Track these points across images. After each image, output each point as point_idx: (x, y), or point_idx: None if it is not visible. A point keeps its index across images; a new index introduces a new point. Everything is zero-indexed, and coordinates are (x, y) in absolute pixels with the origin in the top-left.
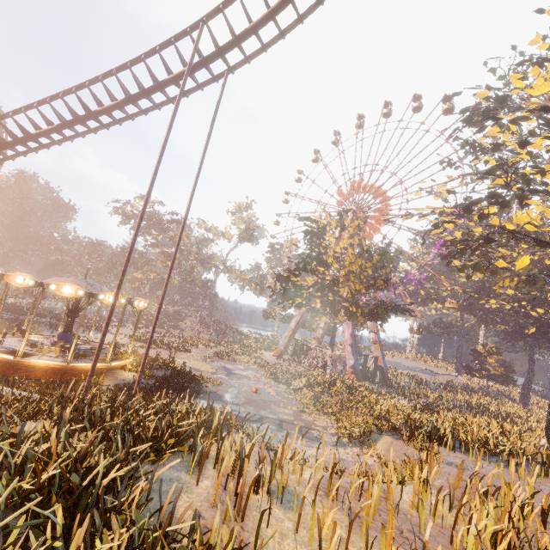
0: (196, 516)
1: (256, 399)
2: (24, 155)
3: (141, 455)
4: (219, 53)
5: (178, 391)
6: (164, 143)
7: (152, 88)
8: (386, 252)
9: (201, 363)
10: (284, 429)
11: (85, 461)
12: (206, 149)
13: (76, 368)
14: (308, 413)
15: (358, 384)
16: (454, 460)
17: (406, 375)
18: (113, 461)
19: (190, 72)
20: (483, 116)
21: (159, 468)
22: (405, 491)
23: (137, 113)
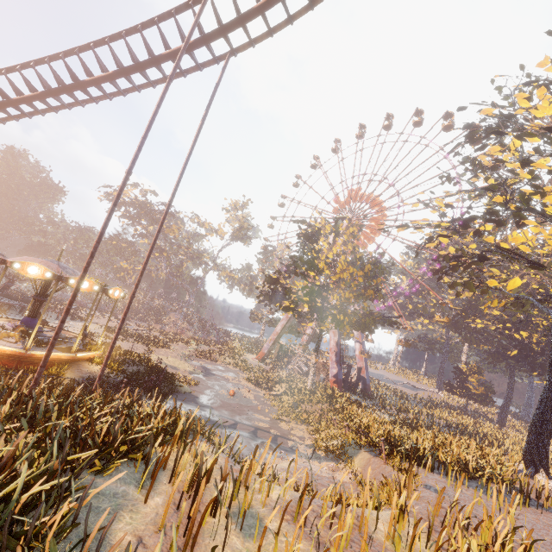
0: (128, 551)
1: (232, 402)
2: (3, 122)
3: (81, 465)
4: (222, 31)
5: (148, 389)
6: (152, 118)
7: (147, 61)
8: (378, 262)
9: (179, 361)
10: (259, 437)
11: (4, 471)
12: (199, 132)
13: (36, 356)
14: (286, 422)
15: (340, 394)
16: (432, 483)
17: (388, 388)
18: (44, 470)
19: (189, 49)
20: (486, 134)
21: (104, 480)
22: (380, 518)
23: (129, 88)
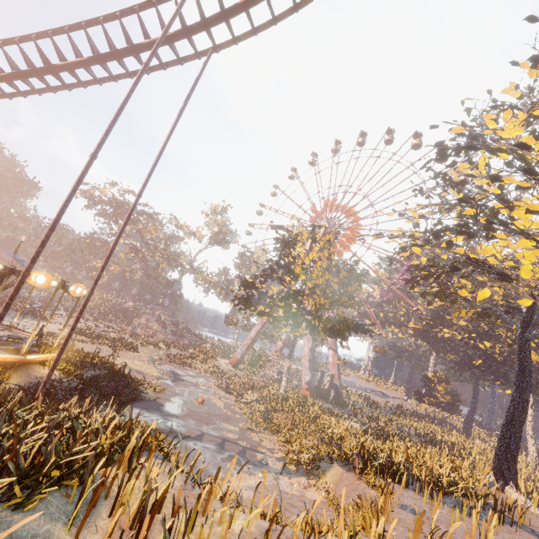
0: None
1: (200, 411)
2: None
3: None
4: (204, 24)
5: (107, 396)
6: (123, 102)
7: (125, 49)
8: (353, 269)
9: (147, 365)
10: (226, 450)
11: None
12: (176, 124)
13: None
14: (256, 432)
15: (312, 402)
16: (408, 501)
17: (359, 396)
18: None
19: (169, 40)
20: (455, 152)
21: (23, 516)
22: None
23: (106, 77)
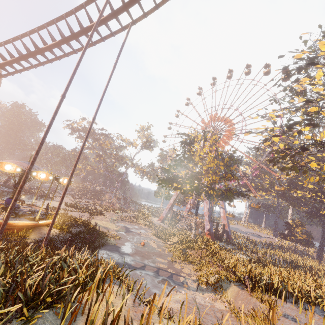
0: None
1: (143, 250)
2: None
3: (2, 322)
4: (125, 7)
5: (86, 243)
6: (79, 61)
7: (79, 32)
8: (233, 156)
9: (110, 223)
10: (160, 275)
11: None
12: (113, 72)
13: (10, 224)
14: (178, 263)
15: (212, 242)
16: (288, 312)
17: (243, 237)
18: None
19: (105, 21)
20: (298, 71)
21: None
22: None
23: (70, 52)
